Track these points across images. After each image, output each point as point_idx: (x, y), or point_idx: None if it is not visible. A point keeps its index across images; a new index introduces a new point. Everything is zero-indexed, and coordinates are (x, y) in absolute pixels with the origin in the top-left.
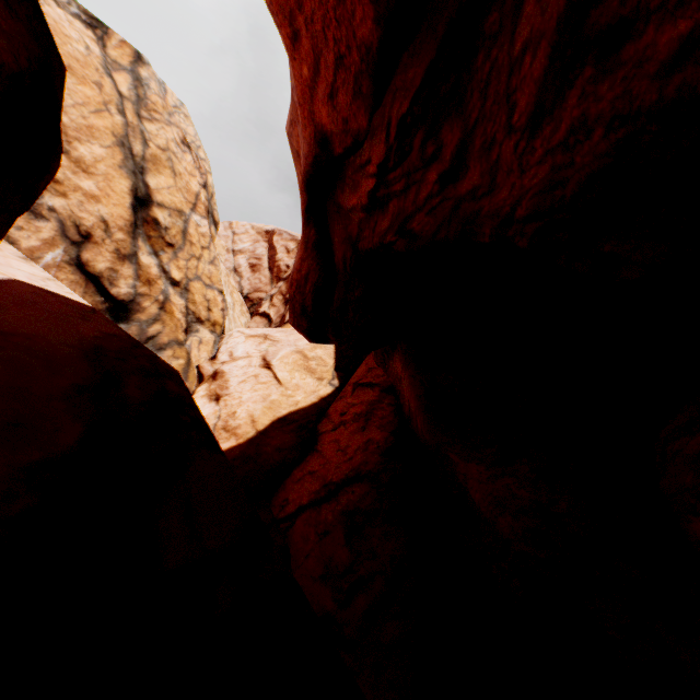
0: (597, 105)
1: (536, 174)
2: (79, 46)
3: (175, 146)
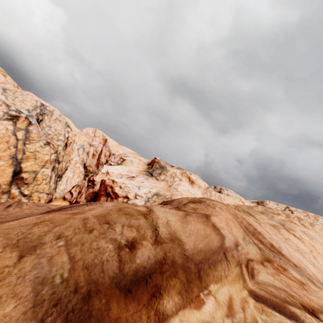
0: None
1: None
2: (3, 131)
3: (40, 148)
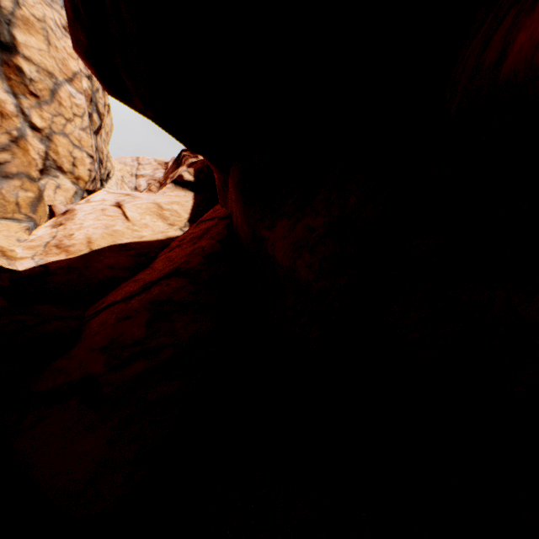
0: None
1: None
2: None
3: (54, 25)
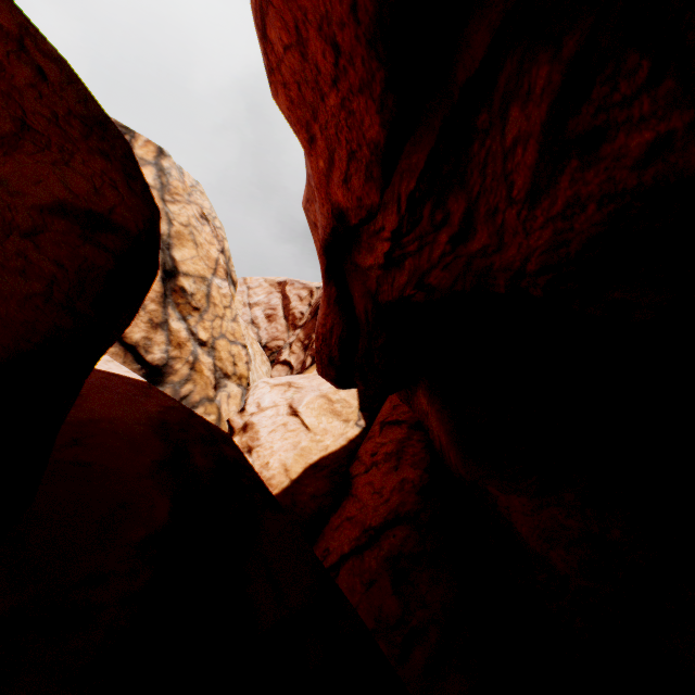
0: (586, 187)
1: (540, 236)
2: None
3: (195, 220)
